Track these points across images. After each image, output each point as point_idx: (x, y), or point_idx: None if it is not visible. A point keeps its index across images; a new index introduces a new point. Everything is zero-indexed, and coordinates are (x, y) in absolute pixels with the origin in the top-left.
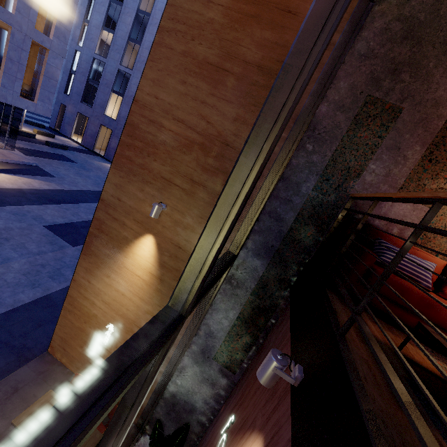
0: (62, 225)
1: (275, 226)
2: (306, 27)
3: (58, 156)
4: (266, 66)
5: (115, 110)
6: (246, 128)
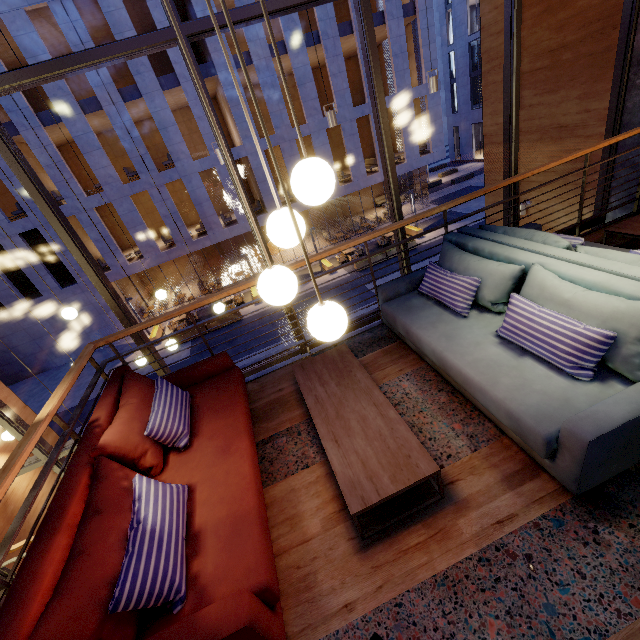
0: None
1: (632, 174)
2: (504, 113)
3: (465, 190)
4: (570, 42)
5: None
6: (572, 104)
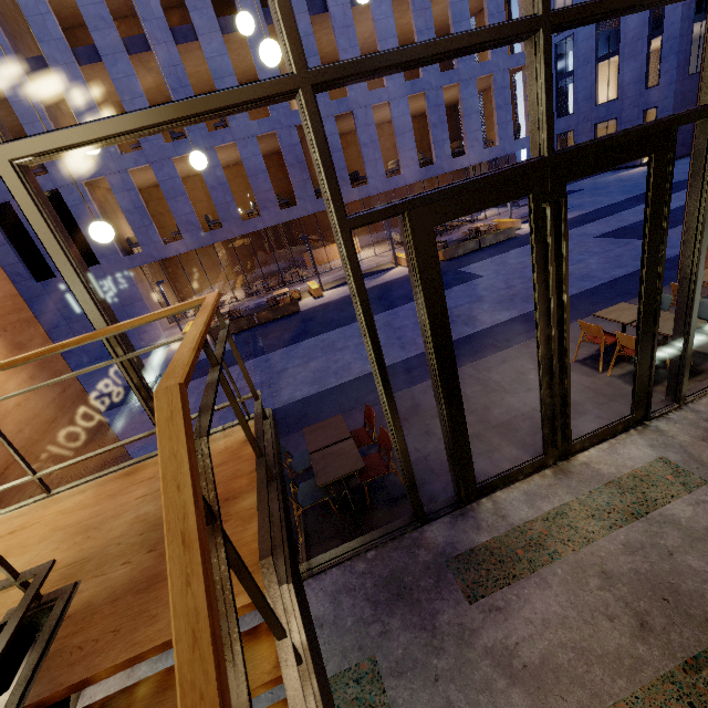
0: (613, 232)
1: None
2: None
3: None
4: None
5: (608, 88)
6: None
